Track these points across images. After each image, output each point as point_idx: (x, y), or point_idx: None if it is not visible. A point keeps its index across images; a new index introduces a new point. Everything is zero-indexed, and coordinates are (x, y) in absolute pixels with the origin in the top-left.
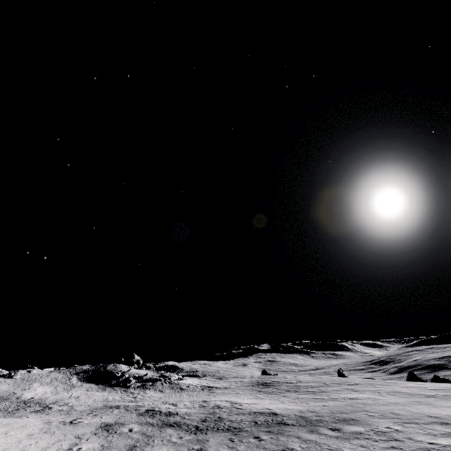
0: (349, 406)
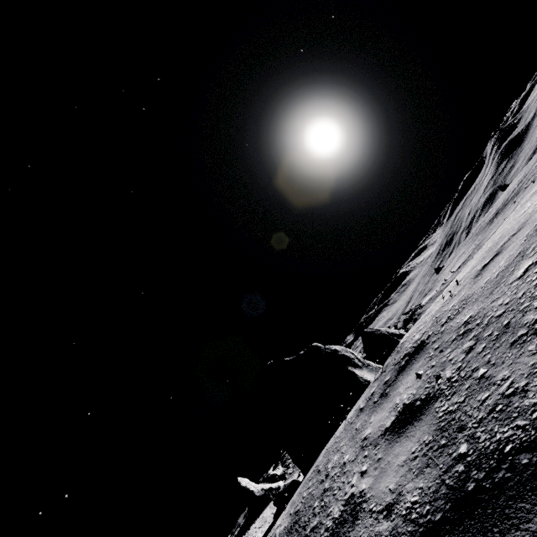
0: None
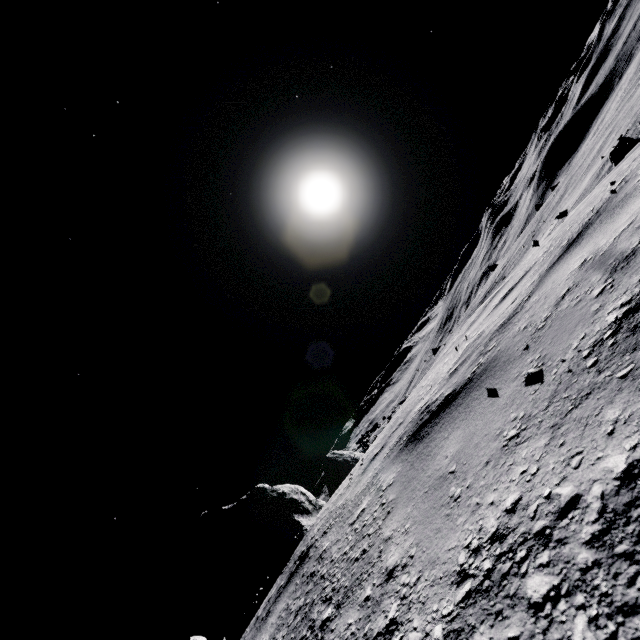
0: (634, 106)
